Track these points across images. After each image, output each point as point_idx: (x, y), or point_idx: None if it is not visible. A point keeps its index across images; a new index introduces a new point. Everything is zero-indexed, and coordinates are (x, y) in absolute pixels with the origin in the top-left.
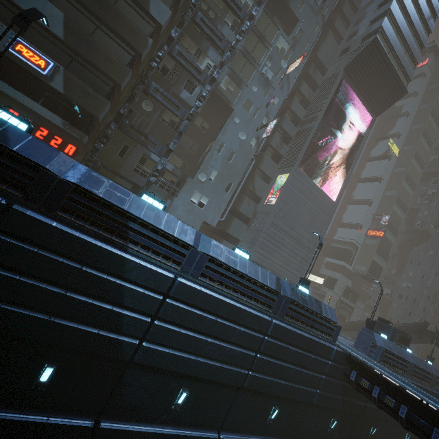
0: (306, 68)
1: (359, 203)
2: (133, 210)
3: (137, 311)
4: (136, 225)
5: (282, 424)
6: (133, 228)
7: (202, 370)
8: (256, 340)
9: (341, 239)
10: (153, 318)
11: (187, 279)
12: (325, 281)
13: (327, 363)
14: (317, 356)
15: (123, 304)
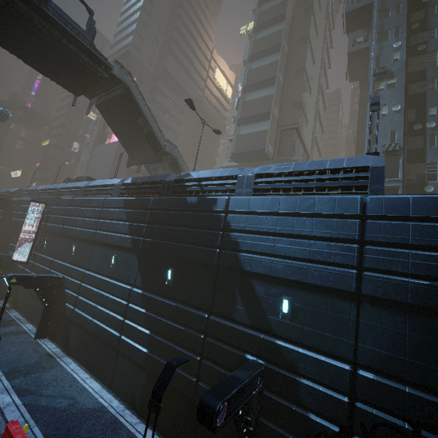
0: None
1: None
2: None
3: None
4: None
5: None
6: None
7: None
8: None
9: None
10: None
11: None
12: None
13: None
14: None
15: None
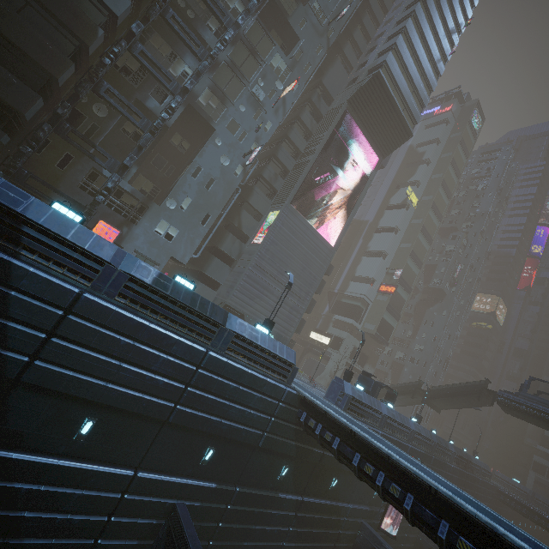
0: (310, 95)
1: (374, 255)
2: (30, 214)
3: (29, 326)
4: (32, 230)
5: (219, 467)
6: (29, 234)
7: (114, 398)
8: (186, 371)
9: (353, 294)
10: (51, 336)
11: (100, 298)
12: (332, 341)
13: (277, 404)
14: (264, 396)
15: (9, 314)
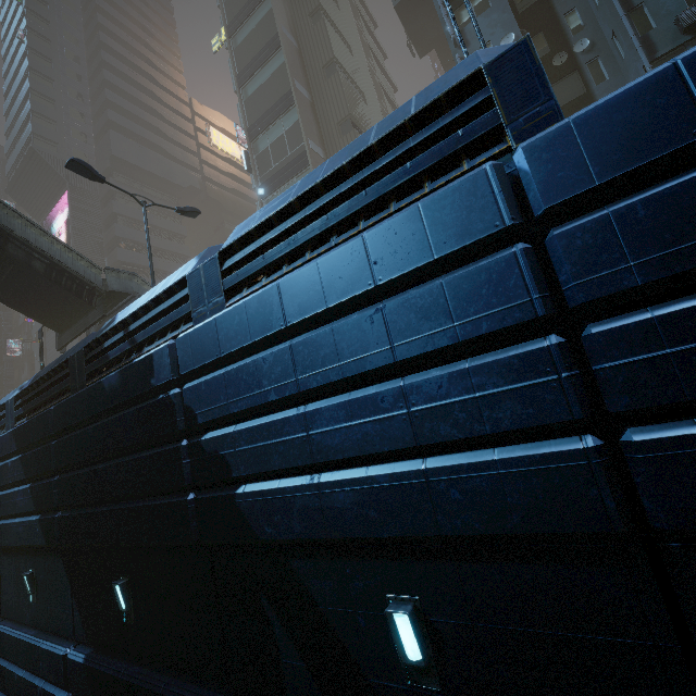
0: None
1: None
2: None
3: None
4: None
5: None
6: None
7: None
8: None
9: None
10: None
11: None
12: None
13: None
14: None
15: None
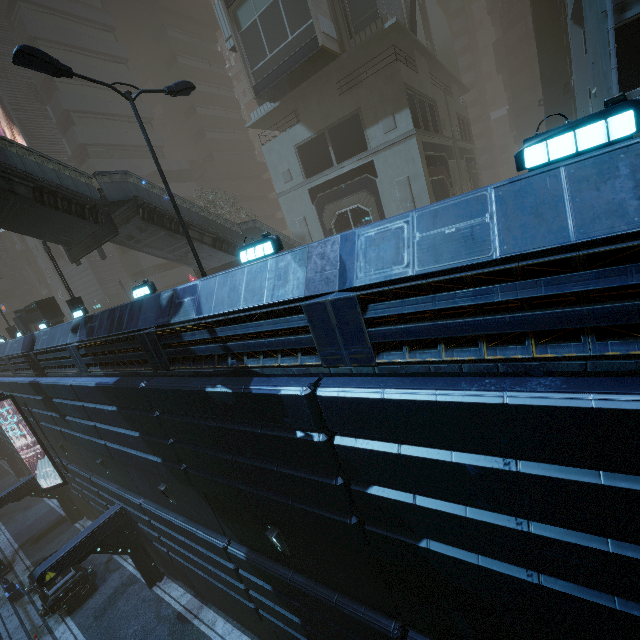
0: None
1: None
2: None
3: None
4: None
5: None
6: None
7: None
8: None
9: None
10: None
11: None
12: None
13: None
14: None
15: None
